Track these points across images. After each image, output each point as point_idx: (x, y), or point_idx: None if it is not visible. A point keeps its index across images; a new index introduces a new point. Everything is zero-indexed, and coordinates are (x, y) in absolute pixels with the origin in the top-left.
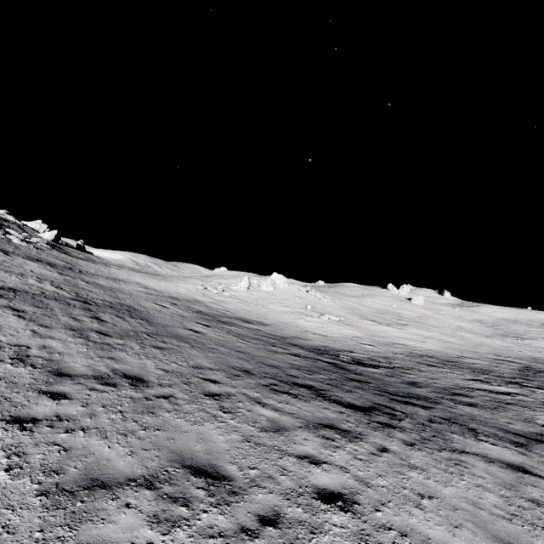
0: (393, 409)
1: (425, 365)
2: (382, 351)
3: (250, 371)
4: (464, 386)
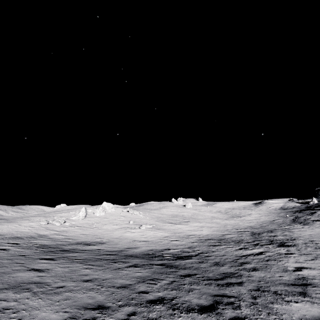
0: (227, 296)
1: (212, 246)
2: (185, 243)
3: (104, 303)
4: (240, 255)
